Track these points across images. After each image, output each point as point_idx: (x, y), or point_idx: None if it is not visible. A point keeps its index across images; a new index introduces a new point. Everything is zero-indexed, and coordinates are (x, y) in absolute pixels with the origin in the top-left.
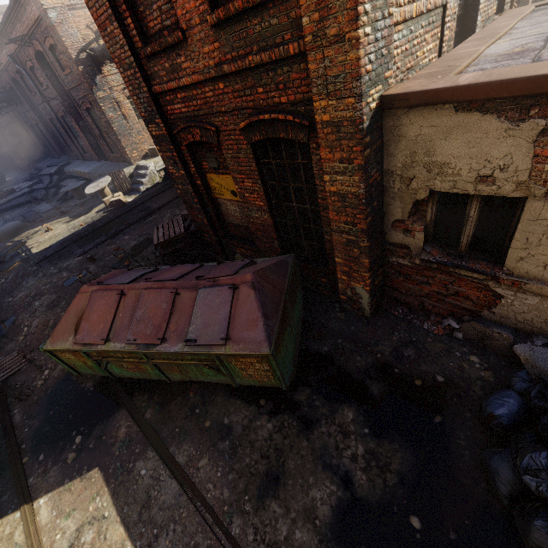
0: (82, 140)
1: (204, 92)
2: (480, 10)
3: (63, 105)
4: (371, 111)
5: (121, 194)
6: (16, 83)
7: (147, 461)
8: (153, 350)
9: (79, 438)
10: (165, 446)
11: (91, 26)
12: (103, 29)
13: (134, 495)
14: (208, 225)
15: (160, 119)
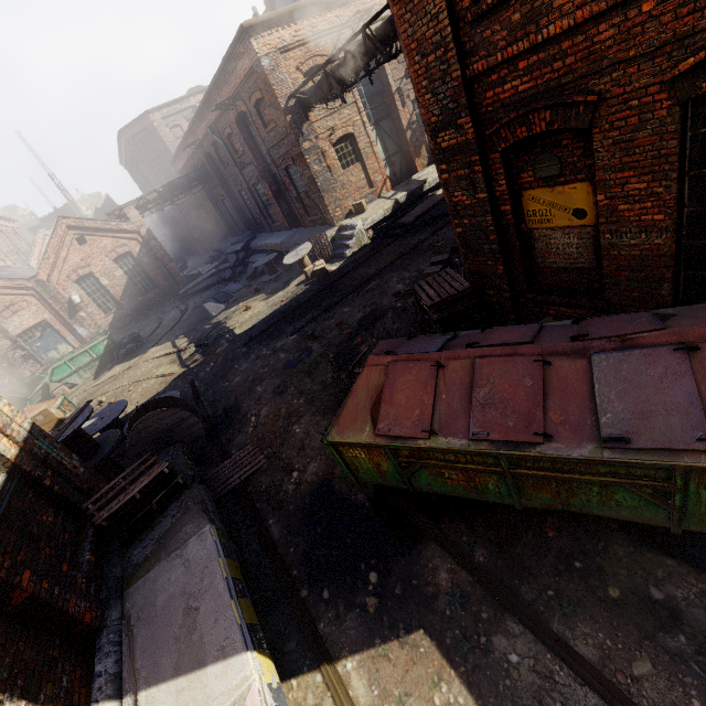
0: (273, 208)
1: (591, 35)
2: None
3: (258, 170)
4: None
5: (323, 262)
6: (208, 158)
7: (512, 638)
8: (532, 452)
9: (374, 576)
10: (540, 619)
11: (300, 67)
12: (405, 3)
13: (512, 698)
14: (503, 275)
15: (468, 116)
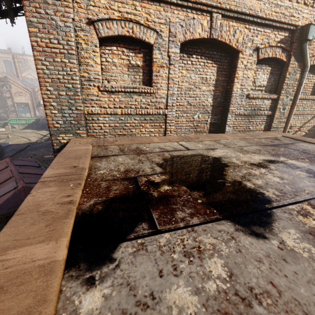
0: None
1: None
2: (229, 124)
3: None
4: (62, 143)
5: None
6: None
7: None
8: None
9: None
10: None
11: None
12: None
13: None
14: None
15: None
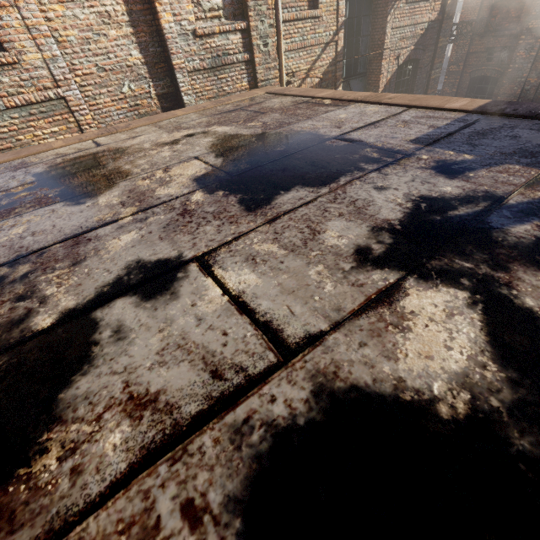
0: None
1: None
2: (187, 91)
3: None
4: None
5: None
6: None
7: None
8: None
9: None
10: None
11: None
12: None
13: None
14: None
15: None
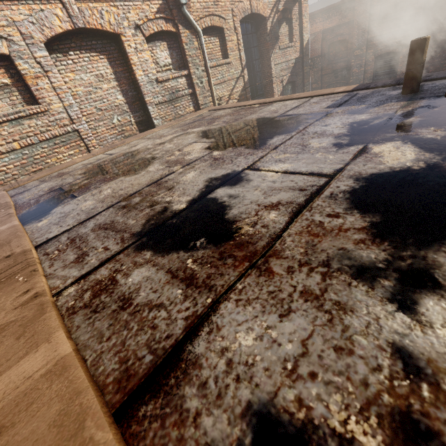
0: None
1: None
2: (156, 117)
3: None
4: None
5: None
6: None
7: None
8: None
9: None
10: None
11: None
12: None
13: None
14: None
15: None
